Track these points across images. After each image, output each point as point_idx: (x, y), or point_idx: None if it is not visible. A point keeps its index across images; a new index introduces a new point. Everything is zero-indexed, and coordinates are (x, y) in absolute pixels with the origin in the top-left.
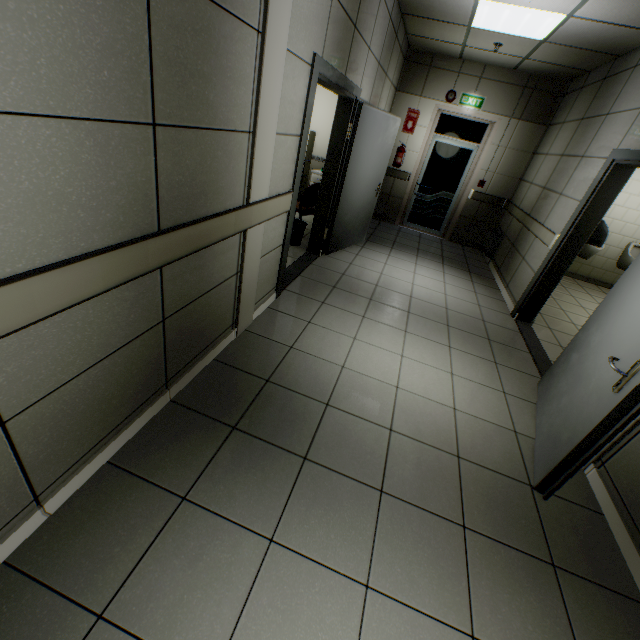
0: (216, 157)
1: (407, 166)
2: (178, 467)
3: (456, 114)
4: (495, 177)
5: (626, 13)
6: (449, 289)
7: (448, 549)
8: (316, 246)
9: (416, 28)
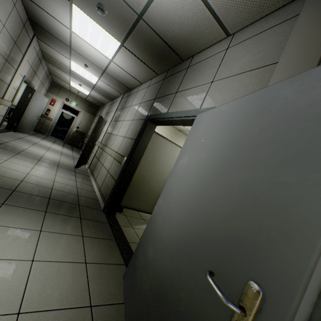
0: (2, 86)
1: (51, 116)
2: None
3: (69, 105)
4: (82, 127)
5: (99, 96)
6: (64, 150)
7: (54, 166)
8: (10, 127)
9: (55, 78)
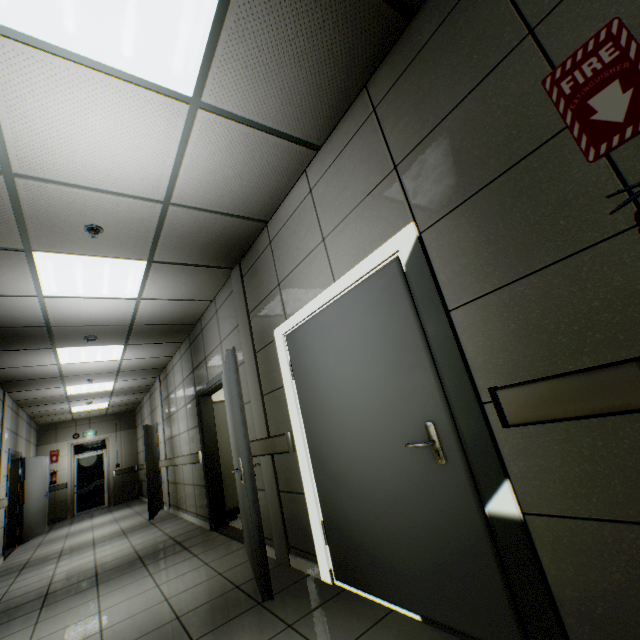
0: None
1: (63, 479)
2: (8, 577)
3: (85, 441)
4: (124, 458)
5: (126, 398)
6: (117, 514)
7: (120, 536)
8: (13, 542)
9: (42, 419)
